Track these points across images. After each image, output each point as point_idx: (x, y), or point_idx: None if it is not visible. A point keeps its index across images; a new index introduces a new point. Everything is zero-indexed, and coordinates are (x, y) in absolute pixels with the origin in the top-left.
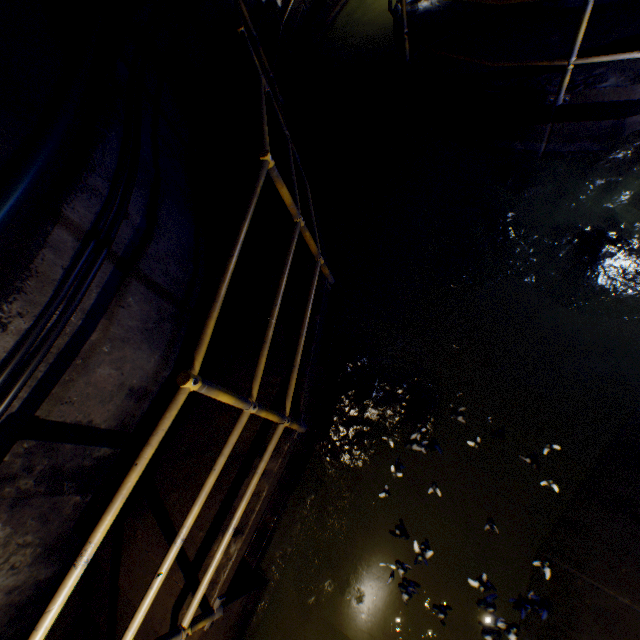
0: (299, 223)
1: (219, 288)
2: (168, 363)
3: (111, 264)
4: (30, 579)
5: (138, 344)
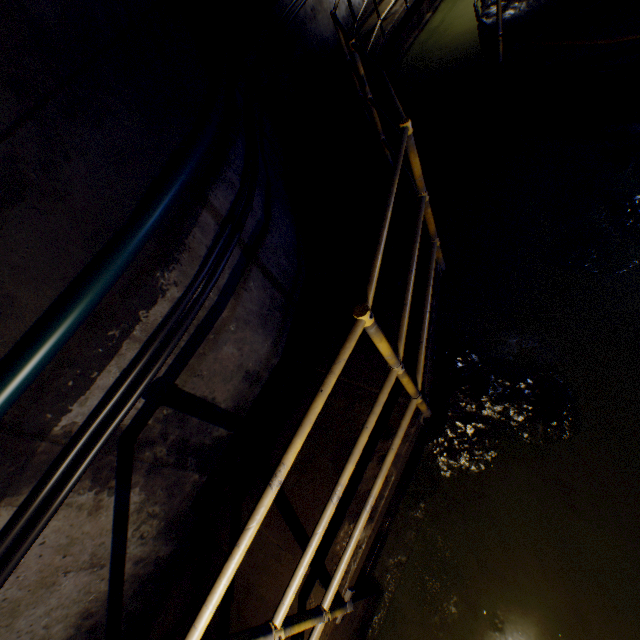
0: (424, 197)
1: (380, 233)
2: (277, 351)
3: (239, 249)
4: (152, 553)
5: (255, 327)
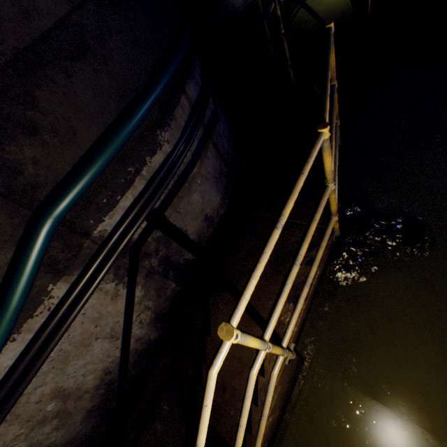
0: (334, 85)
1: (326, 85)
2: (224, 204)
3: (202, 128)
4: (146, 336)
5: (212, 185)
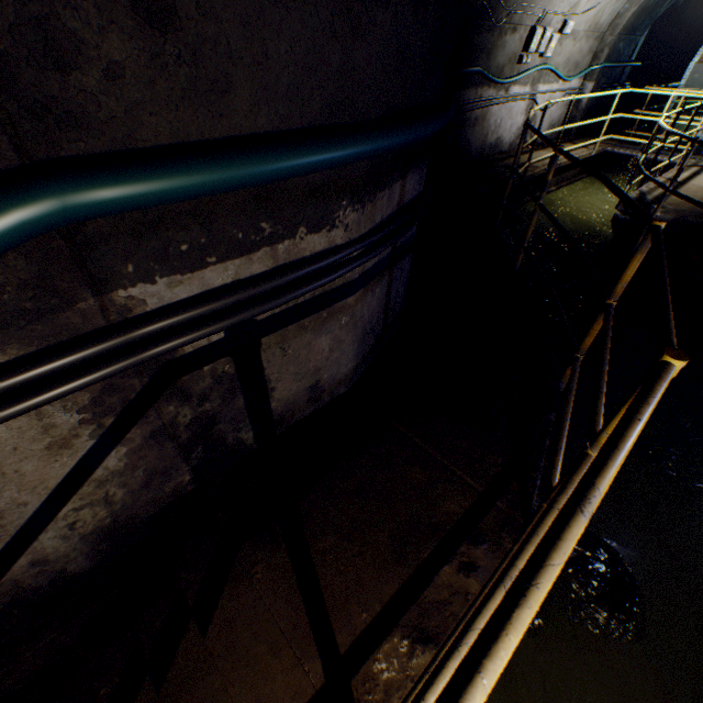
0: (612, 305)
1: (667, 295)
2: (351, 379)
3: (391, 247)
4: (62, 560)
5: (355, 338)
